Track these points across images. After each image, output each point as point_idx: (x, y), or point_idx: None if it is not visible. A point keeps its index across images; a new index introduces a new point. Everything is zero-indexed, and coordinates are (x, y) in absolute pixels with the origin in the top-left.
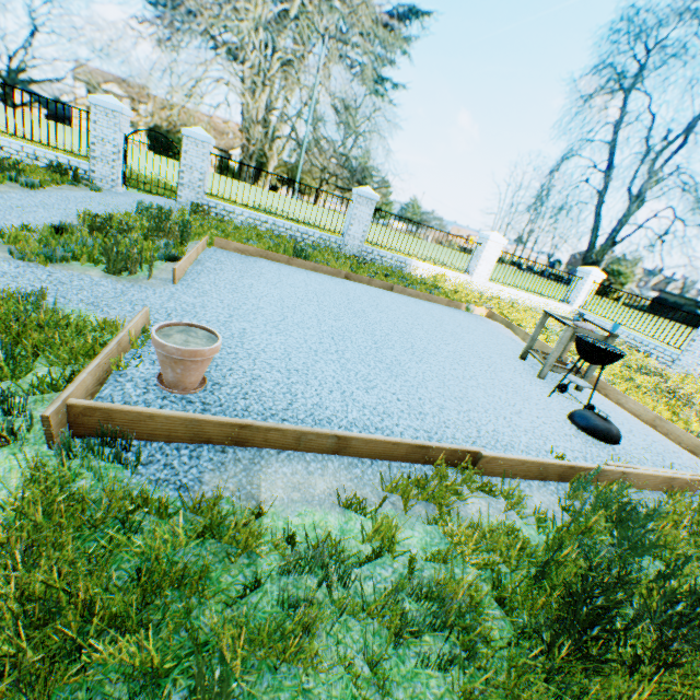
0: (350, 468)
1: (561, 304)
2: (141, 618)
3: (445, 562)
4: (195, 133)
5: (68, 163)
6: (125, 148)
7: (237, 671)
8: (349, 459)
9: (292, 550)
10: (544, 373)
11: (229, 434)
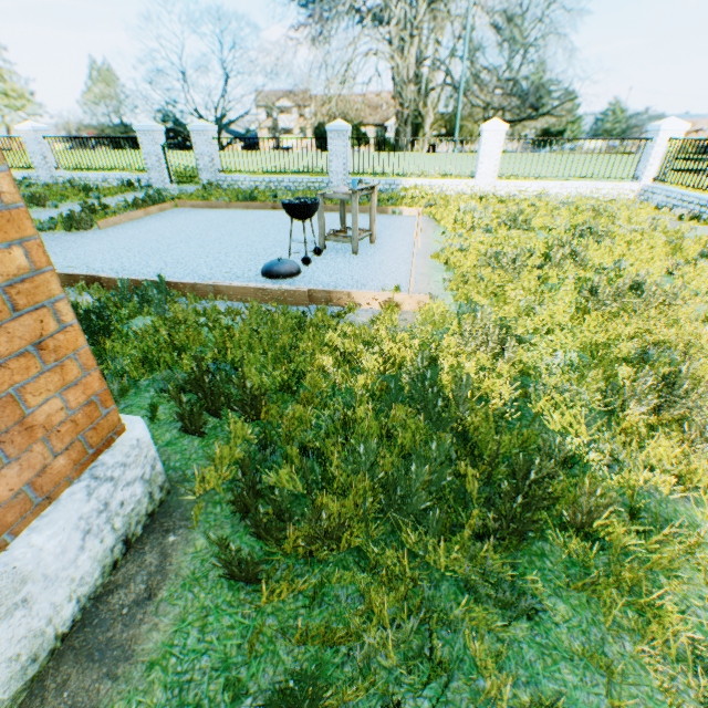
0: None
1: (621, 183)
2: None
3: None
4: (196, 127)
5: (138, 178)
6: (164, 155)
7: None
8: None
9: None
10: (321, 244)
11: None
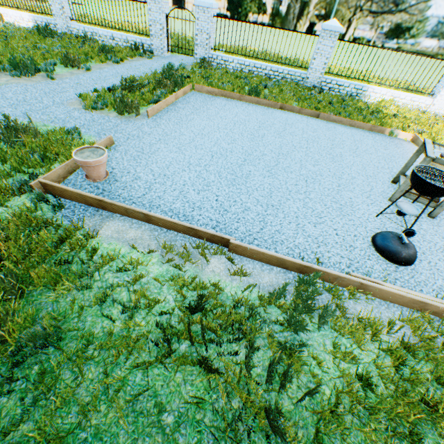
0: (153, 231)
1: None
2: (18, 259)
3: (162, 286)
4: (202, 3)
5: (141, 42)
6: (166, 24)
7: (41, 286)
8: (155, 227)
9: (94, 257)
10: (394, 197)
11: (97, 203)
